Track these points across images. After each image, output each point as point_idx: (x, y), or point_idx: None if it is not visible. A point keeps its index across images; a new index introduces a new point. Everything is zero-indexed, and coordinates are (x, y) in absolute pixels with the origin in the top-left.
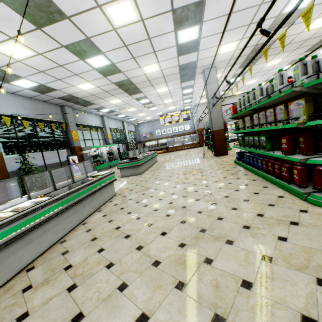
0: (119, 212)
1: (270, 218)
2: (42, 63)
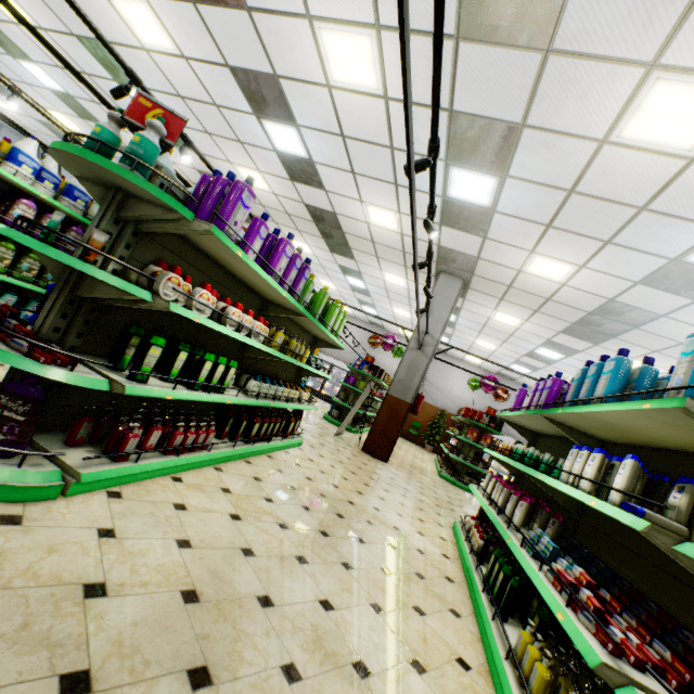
0: None
1: None
2: None
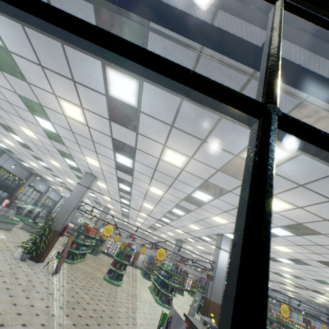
0: (8, 233)
1: None
2: (39, 168)
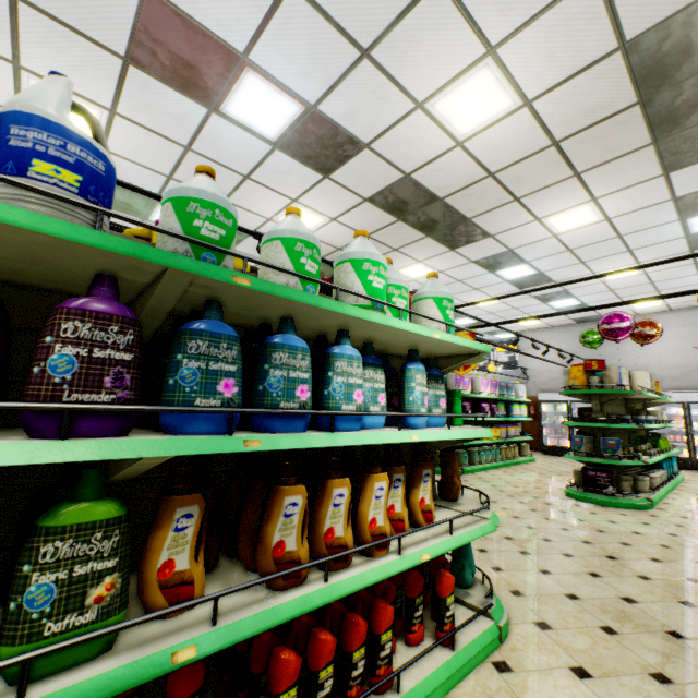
0: None
1: None
2: None
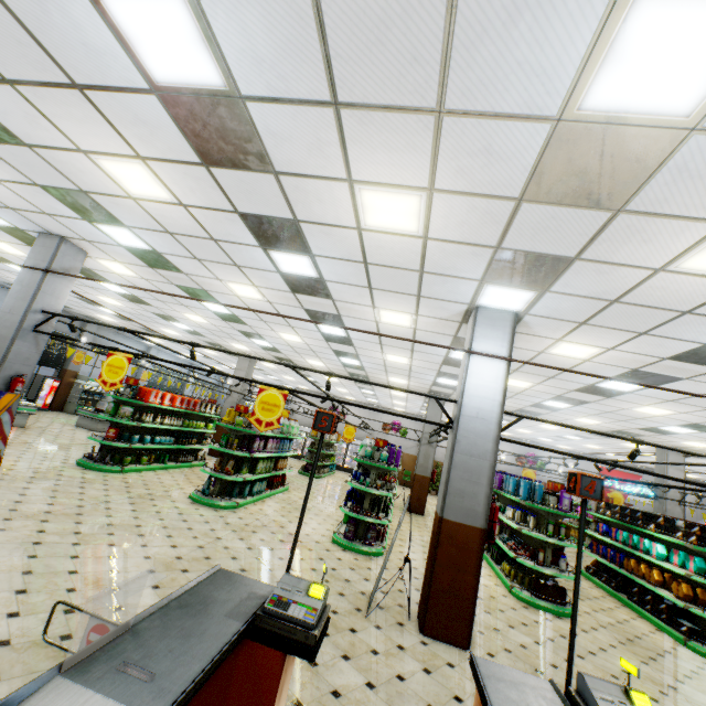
0: None
1: (46, 455)
2: None
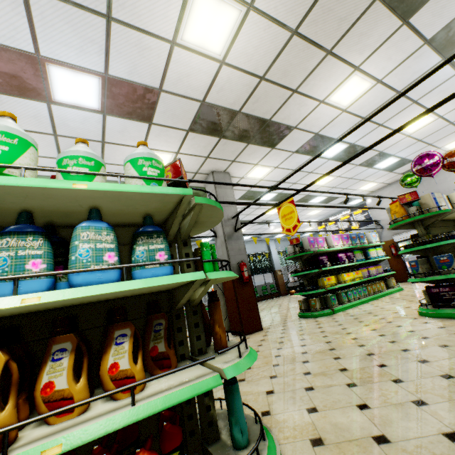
0: None
1: None
2: None
